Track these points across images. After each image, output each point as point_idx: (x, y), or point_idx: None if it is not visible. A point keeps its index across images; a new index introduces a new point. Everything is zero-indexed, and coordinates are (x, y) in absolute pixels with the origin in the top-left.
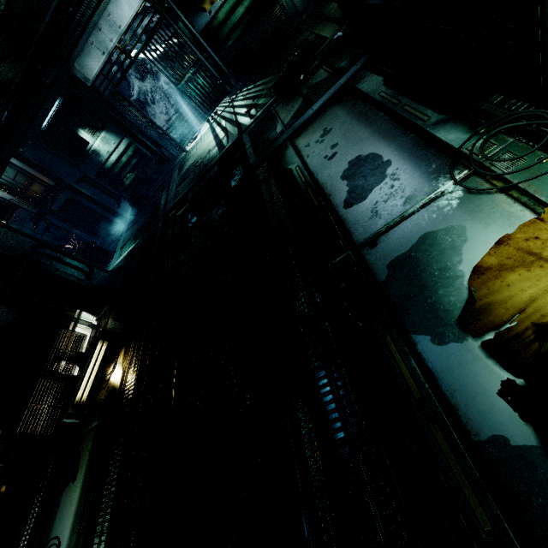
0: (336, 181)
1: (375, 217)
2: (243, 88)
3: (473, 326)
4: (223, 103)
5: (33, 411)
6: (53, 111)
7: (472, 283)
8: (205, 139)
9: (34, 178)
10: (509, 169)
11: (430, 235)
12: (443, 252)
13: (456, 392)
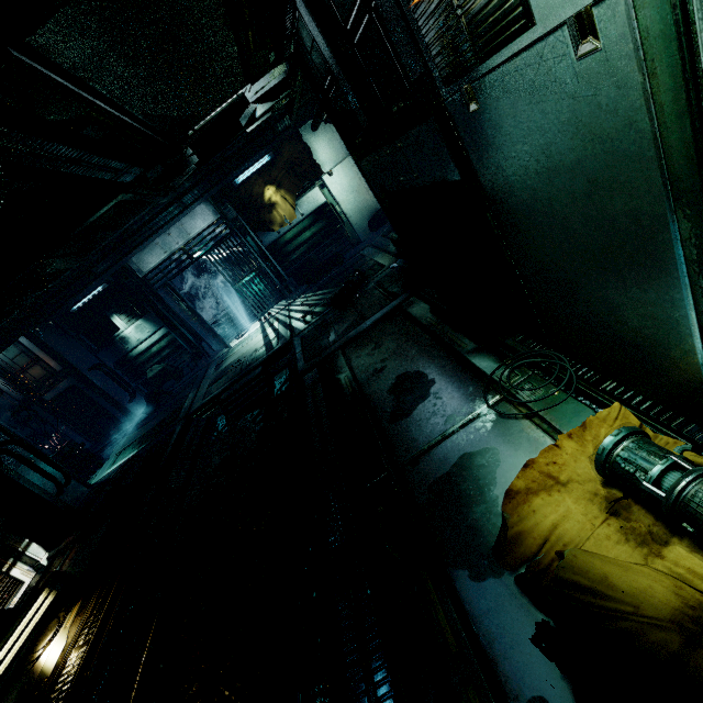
0: (383, 395)
1: (418, 435)
2: (302, 295)
3: (506, 557)
4: (279, 305)
5: None
6: (92, 295)
7: (505, 508)
8: (253, 338)
9: (39, 360)
10: (531, 398)
11: (468, 455)
12: (479, 474)
13: (495, 641)
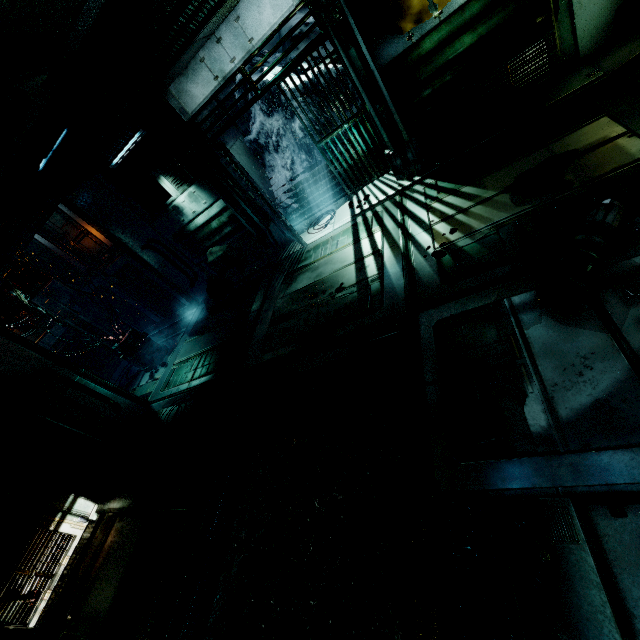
0: None
1: None
2: (428, 177)
3: None
4: (382, 182)
5: None
6: (130, 146)
7: None
8: (338, 247)
9: (87, 232)
10: None
11: None
12: None
13: None
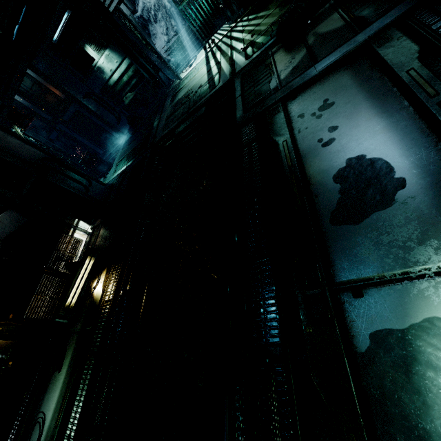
0: (327, 181)
1: (367, 256)
2: (244, 16)
3: None
4: (221, 29)
5: (38, 300)
6: (62, 24)
7: None
8: (198, 70)
9: (47, 90)
10: None
11: None
12: None
13: None
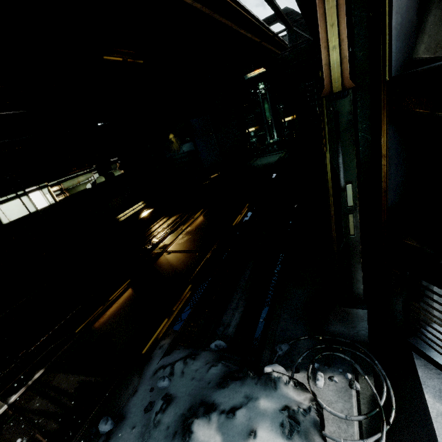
0: None
1: None
2: None
3: None
4: None
5: None
6: None
7: None
8: None
9: None
10: None
11: None
12: None
13: None
